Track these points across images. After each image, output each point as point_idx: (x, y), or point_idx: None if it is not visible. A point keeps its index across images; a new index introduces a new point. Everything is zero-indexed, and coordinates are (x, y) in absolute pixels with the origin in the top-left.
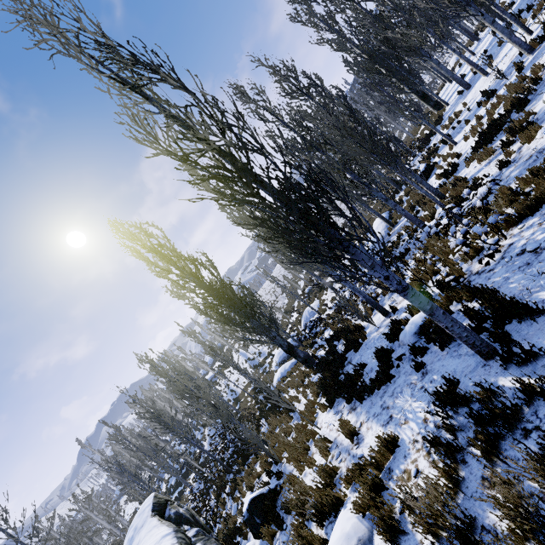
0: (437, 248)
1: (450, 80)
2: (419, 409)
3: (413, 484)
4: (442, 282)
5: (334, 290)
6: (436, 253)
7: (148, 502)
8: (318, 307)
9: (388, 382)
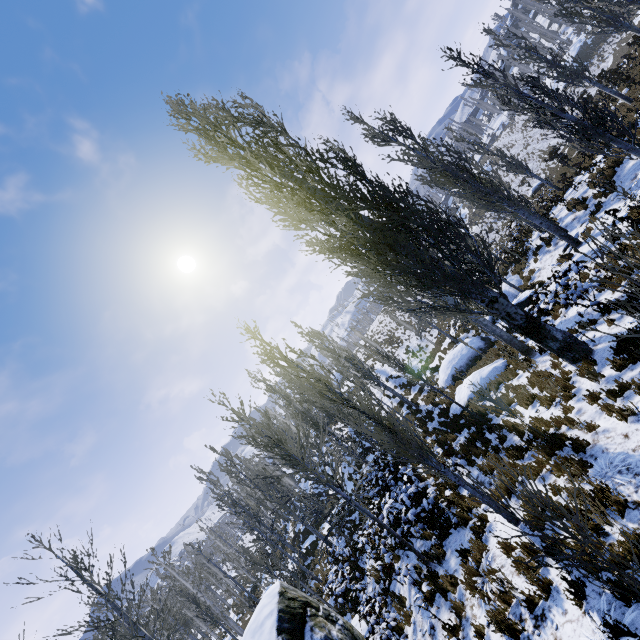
0: None
1: None
2: None
3: None
4: None
5: (568, 240)
6: None
7: (269, 606)
8: (518, 285)
9: None
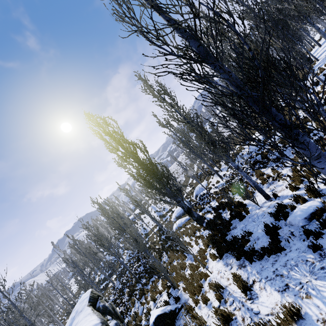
0: None
1: (319, 44)
2: (323, 288)
3: None
4: None
5: (219, 176)
6: None
7: (87, 295)
8: (206, 186)
9: (278, 253)
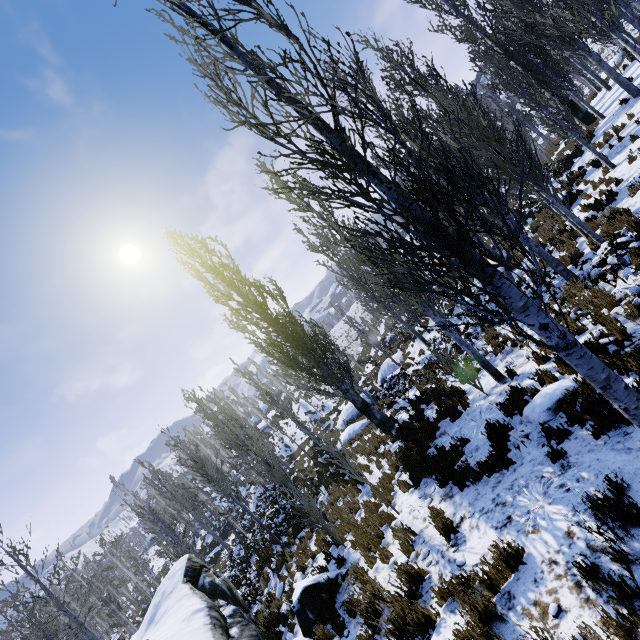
0: (583, 299)
1: (608, 86)
2: (557, 515)
3: (552, 626)
4: (594, 344)
5: (424, 342)
6: (581, 305)
7: (181, 565)
8: (400, 361)
9: (504, 469)
